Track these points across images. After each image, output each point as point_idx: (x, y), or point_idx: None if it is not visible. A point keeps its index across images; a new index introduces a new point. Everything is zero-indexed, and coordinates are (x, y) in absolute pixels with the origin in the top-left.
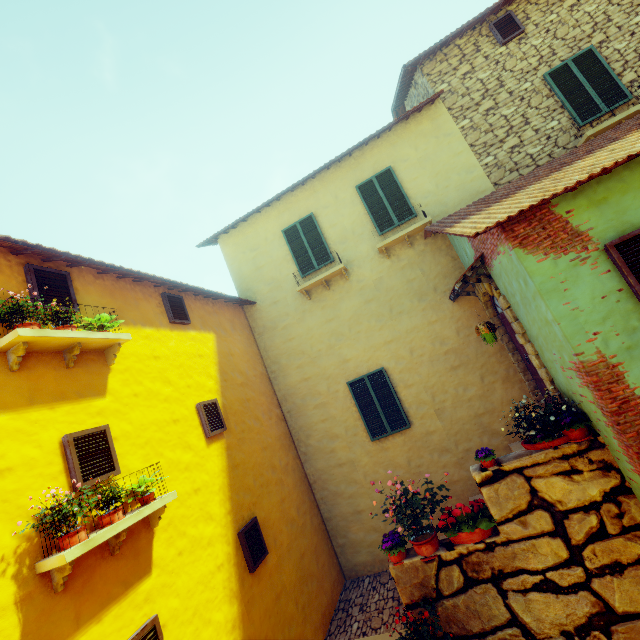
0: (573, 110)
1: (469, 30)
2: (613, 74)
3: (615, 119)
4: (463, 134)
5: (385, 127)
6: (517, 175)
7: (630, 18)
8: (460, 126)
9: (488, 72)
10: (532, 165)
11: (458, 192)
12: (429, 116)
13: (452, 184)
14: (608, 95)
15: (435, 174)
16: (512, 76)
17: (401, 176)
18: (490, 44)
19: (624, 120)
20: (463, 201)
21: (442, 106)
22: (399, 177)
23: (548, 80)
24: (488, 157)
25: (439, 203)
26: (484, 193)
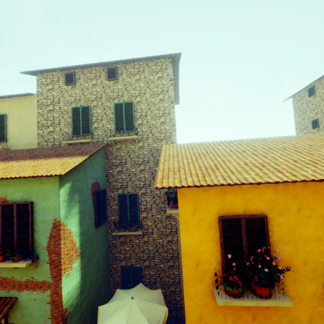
0: (73, 128)
1: (59, 70)
2: (90, 121)
3: (73, 141)
4: (37, 115)
5: (2, 96)
6: (46, 144)
7: (107, 102)
8: (38, 111)
9: (57, 93)
10: (53, 142)
11: (25, 139)
12: (30, 100)
13: (25, 135)
14: (85, 129)
15: (21, 127)
16: (63, 101)
17: (9, 120)
18: (63, 82)
19: (79, 143)
20: (25, 144)
21: (36, 98)
22: (8, 120)
23: (71, 111)
24: (41, 131)
25: (17, 140)
26: (33, 145)
